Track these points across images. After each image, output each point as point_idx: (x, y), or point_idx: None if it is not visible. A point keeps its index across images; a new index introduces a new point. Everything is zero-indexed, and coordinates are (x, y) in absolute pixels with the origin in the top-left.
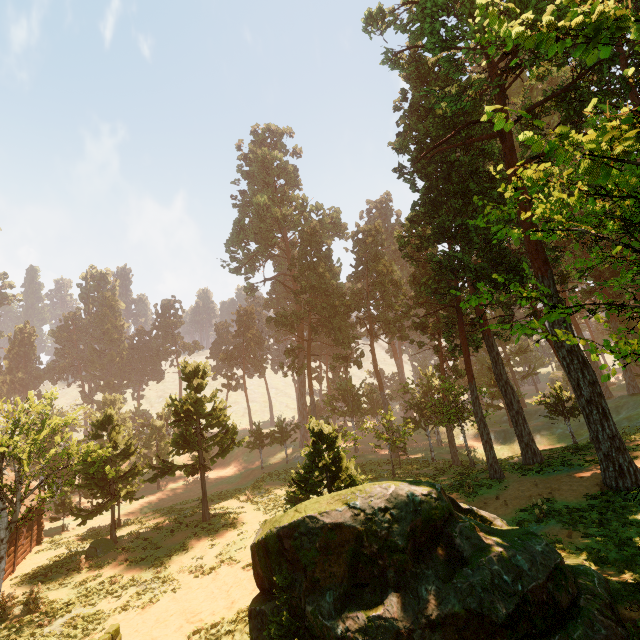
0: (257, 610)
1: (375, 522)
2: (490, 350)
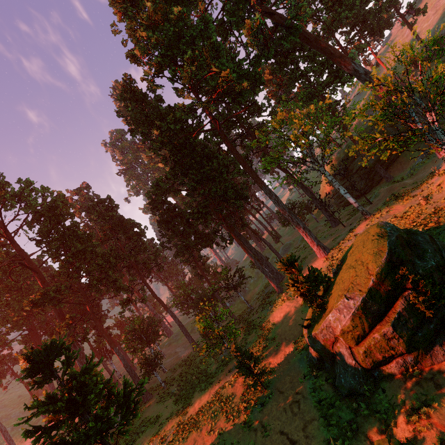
0: (397, 317)
1: (398, 229)
2: (241, 237)
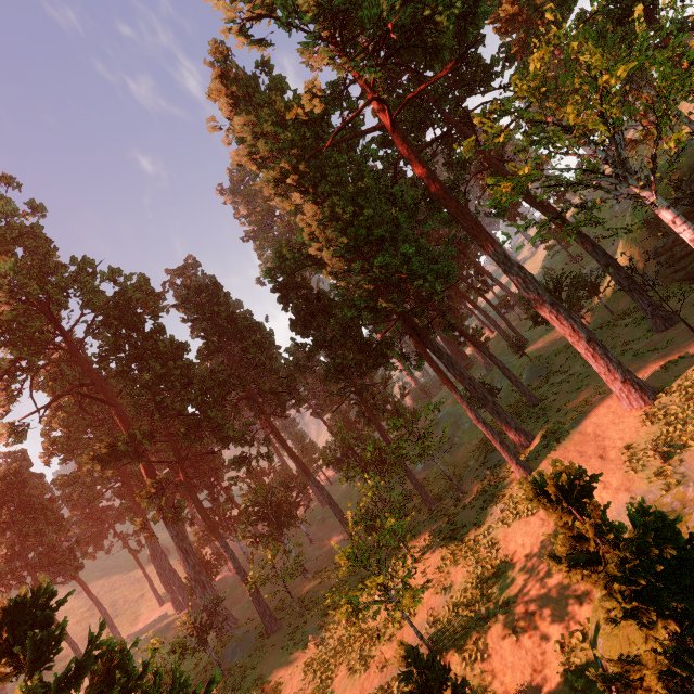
0: None
1: None
2: (440, 354)
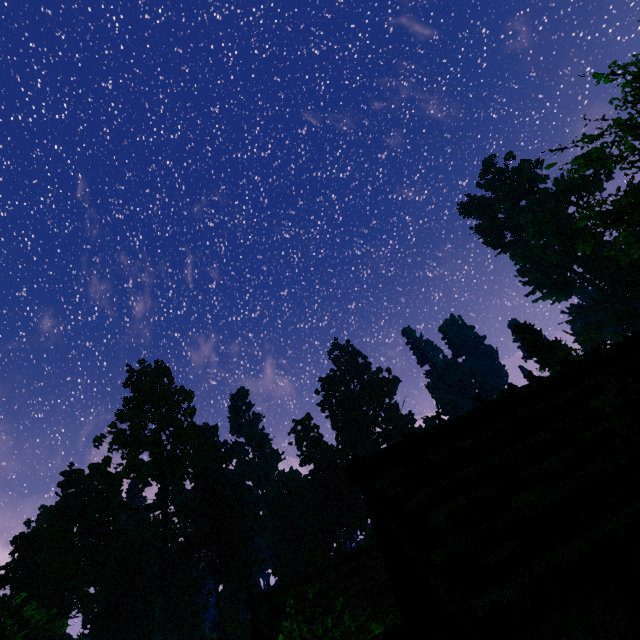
0: None
1: None
2: None
